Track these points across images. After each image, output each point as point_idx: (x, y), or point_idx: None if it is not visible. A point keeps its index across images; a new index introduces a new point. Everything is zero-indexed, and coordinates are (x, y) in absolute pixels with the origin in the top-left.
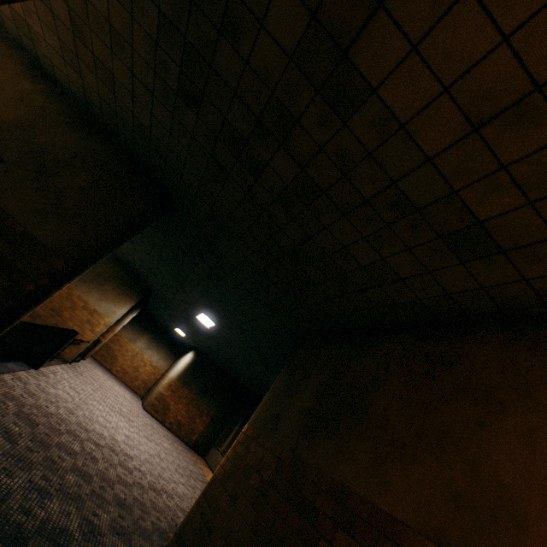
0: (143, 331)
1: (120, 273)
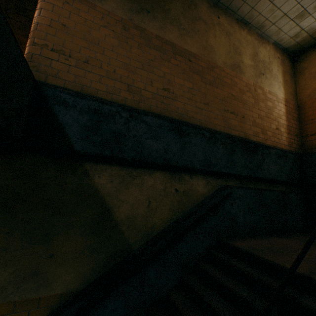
0: None
1: None
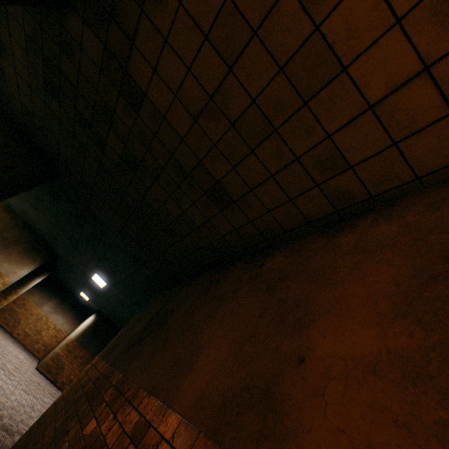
0: (51, 296)
1: (27, 238)
